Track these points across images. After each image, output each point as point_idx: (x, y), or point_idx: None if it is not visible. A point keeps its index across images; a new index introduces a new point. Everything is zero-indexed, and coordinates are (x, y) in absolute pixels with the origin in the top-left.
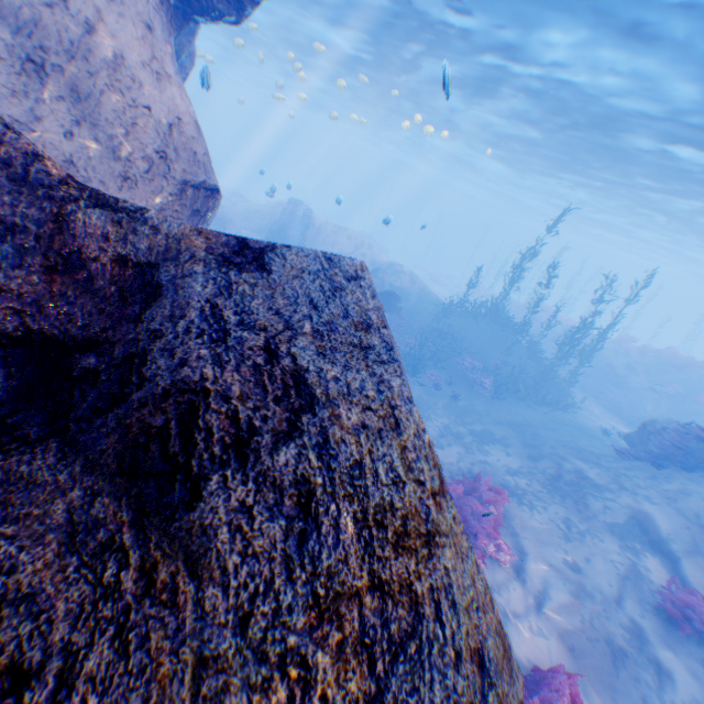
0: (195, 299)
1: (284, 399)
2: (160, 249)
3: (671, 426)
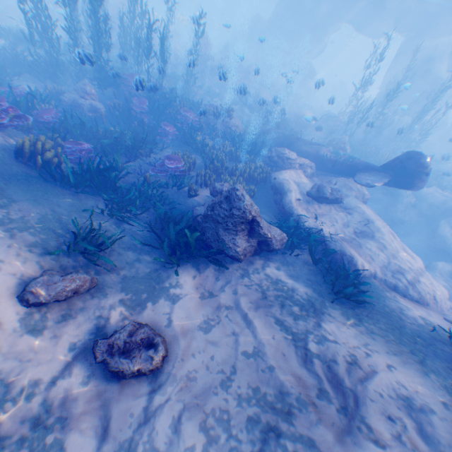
0: None
1: None
2: None
3: None
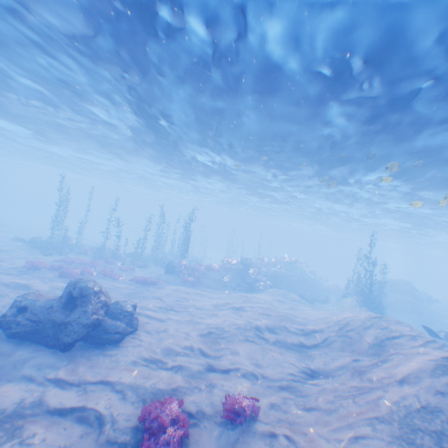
0: None
1: None
2: None
3: (420, 299)
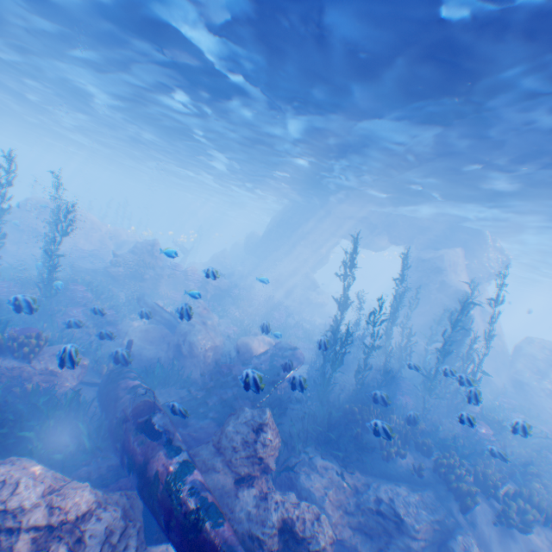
0: None
1: None
2: None
3: None
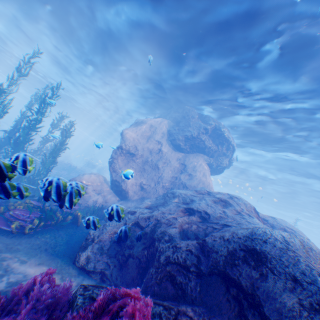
0: (273, 220)
1: (291, 230)
2: (261, 215)
3: None
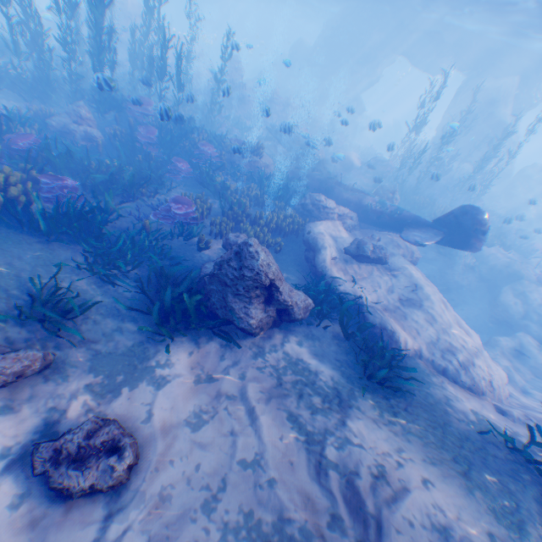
0: None
1: None
2: None
3: None
